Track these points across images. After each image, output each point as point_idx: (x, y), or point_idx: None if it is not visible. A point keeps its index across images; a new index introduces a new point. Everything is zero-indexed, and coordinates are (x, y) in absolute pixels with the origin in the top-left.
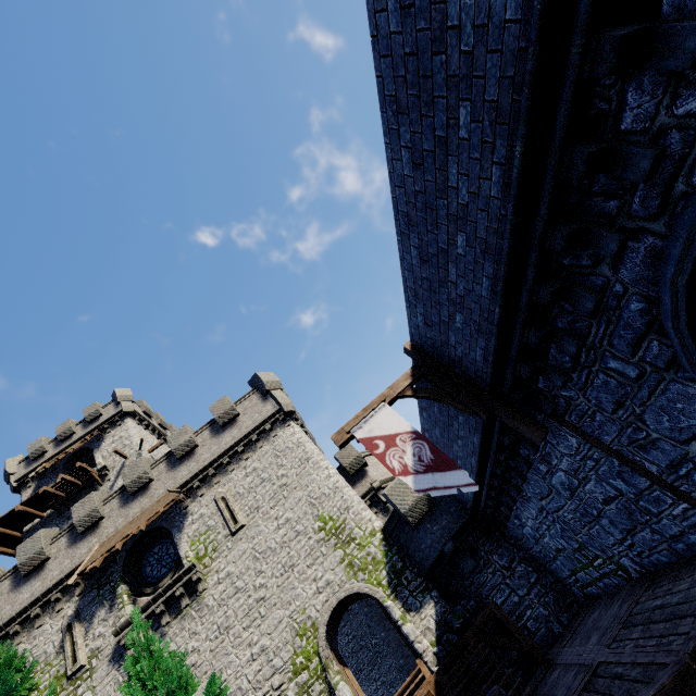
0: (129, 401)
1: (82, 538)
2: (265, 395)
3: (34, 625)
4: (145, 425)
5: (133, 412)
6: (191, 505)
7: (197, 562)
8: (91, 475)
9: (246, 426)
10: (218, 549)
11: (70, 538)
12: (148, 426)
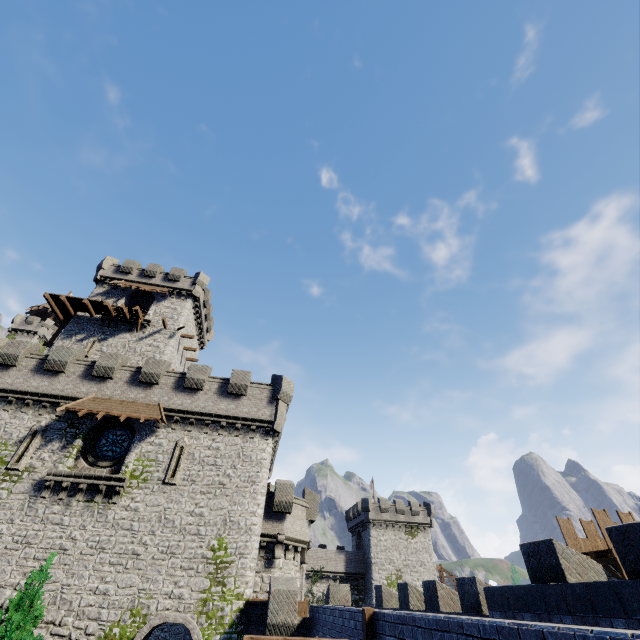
0: (202, 288)
1: (90, 379)
2: (274, 399)
3: (22, 408)
4: (196, 311)
5: (197, 298)
6: (162, 429)
7: (128, 478)
8: (138, 320)
9: (241, 410)
10: (147, 482)
11: (85, 371)
12: (197, 312)
